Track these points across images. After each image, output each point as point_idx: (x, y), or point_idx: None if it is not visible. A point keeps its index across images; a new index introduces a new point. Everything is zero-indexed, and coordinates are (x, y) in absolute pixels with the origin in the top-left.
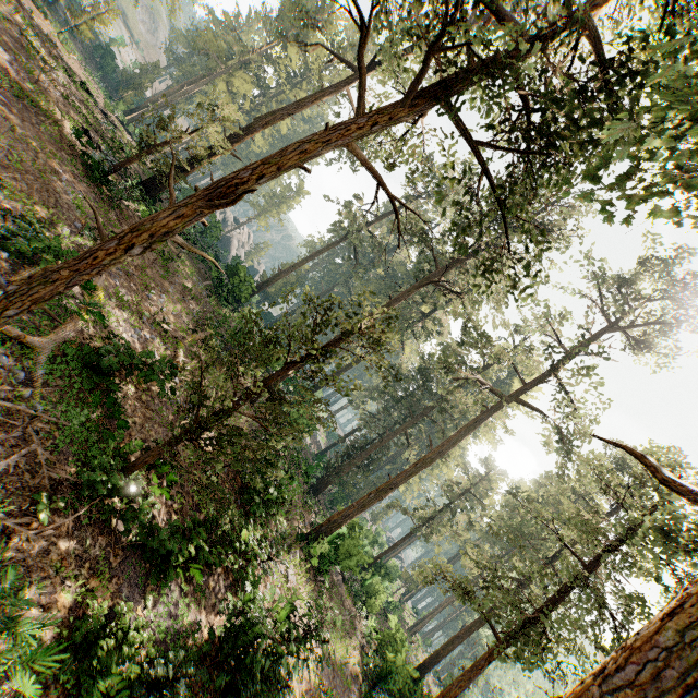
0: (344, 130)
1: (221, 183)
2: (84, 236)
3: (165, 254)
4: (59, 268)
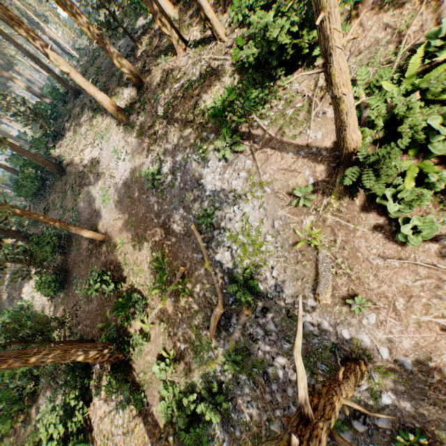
0: None
1: None
2: None
3: None
4: None
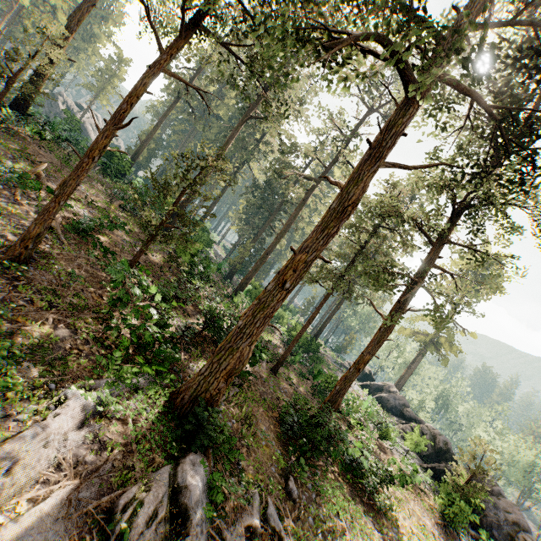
0: (158, 66)
1: (117, 115)
2: (18, 162)
3: (61, 157)
4: (70, 178)
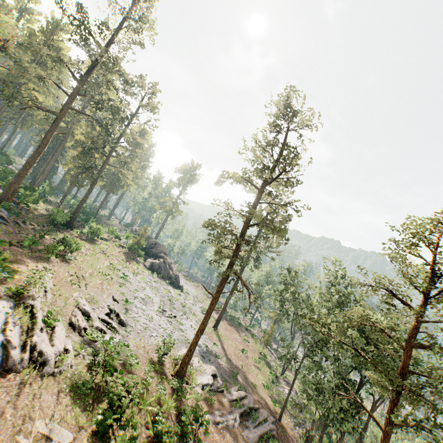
0: None
1: None
2: None
3: None
4: None
